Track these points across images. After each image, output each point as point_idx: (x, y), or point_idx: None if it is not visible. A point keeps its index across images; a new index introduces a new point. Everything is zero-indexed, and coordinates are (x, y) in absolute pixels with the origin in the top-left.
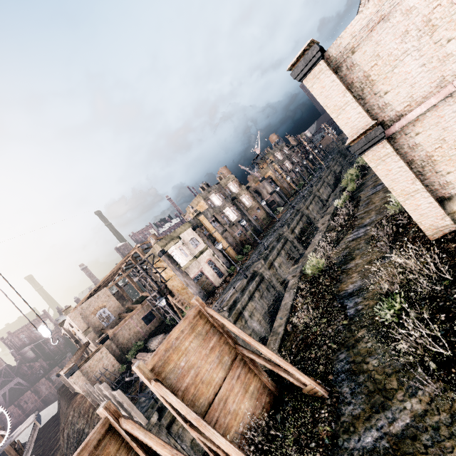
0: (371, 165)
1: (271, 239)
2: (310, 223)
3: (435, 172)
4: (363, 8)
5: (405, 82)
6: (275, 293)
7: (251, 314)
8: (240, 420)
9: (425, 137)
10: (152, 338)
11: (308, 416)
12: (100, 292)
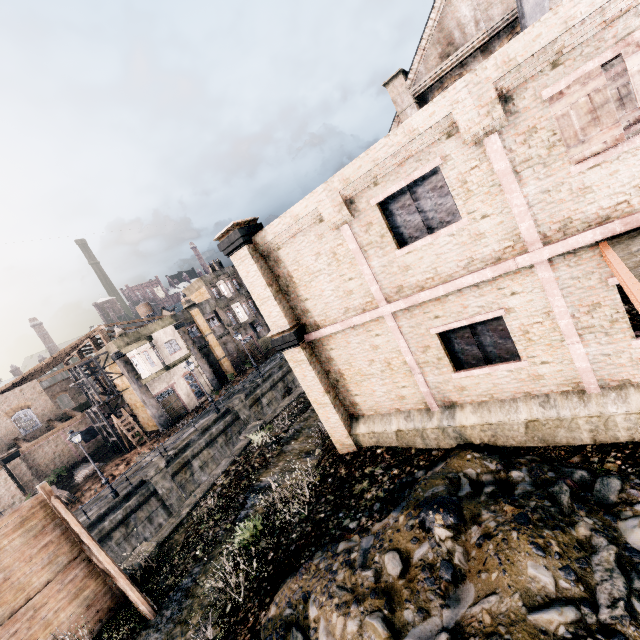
0: (291, 364)
1: (277, 362)
2: None
3: (347, 390)
4: (282, 215)
5: (320, 297)
6: None
7: (203, 464)
8: (52, 631)
9: (337, 355)
10: (85, 463)
11: (118, 637)
12: (25, 385)
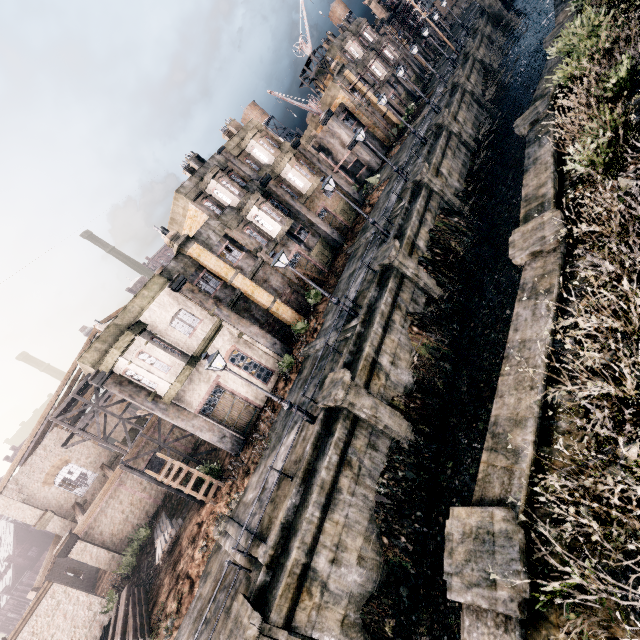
0: None
1: (364, 275)
2: (448, 210)
3: None
4: None
5: None
6: (392, 444)
7: (335, 553)
8: None
9: None
10: (163, 516)
11: None
12: (46, 440)
